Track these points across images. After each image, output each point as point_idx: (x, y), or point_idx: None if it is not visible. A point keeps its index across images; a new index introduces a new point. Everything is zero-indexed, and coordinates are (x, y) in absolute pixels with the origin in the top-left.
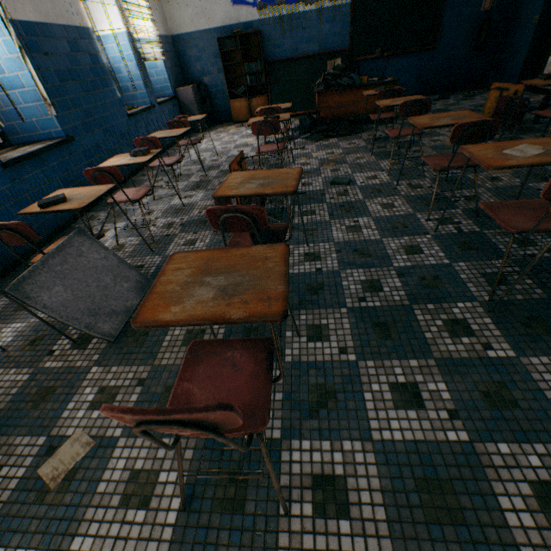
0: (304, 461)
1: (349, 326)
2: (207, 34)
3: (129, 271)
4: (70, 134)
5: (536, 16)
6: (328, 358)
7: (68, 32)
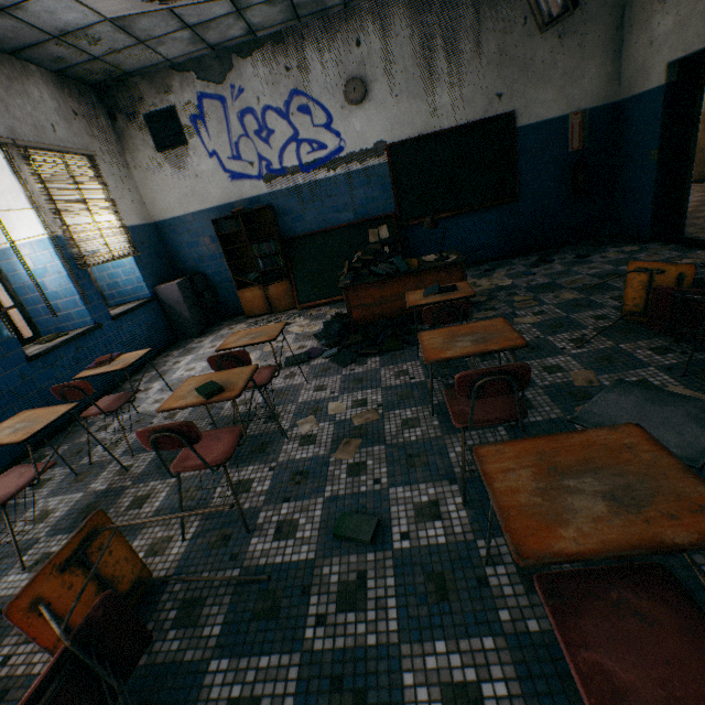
0: None
1: None
2: (201, 215)
3: None
4: None
5: (654, 151)
6: None
7: None
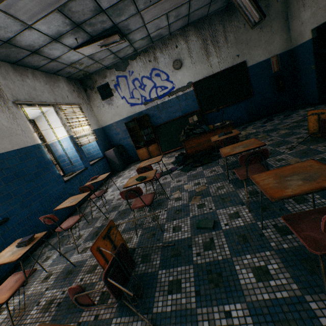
0: None
1: None
2: (119, 122)
3: None
4: (6, 216)
5: (312, 66)
6: None
7: (20, 151)
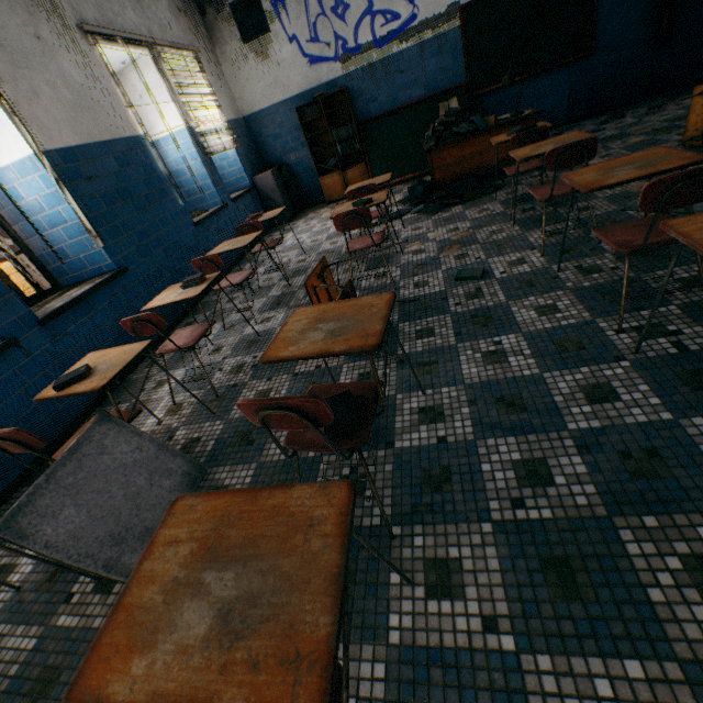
0: None
1: (499, 565)
2: (283, 106)
3: (172, 460)
4: (122, 265)
5: None
6: (463, 641)
7: (115, 147)
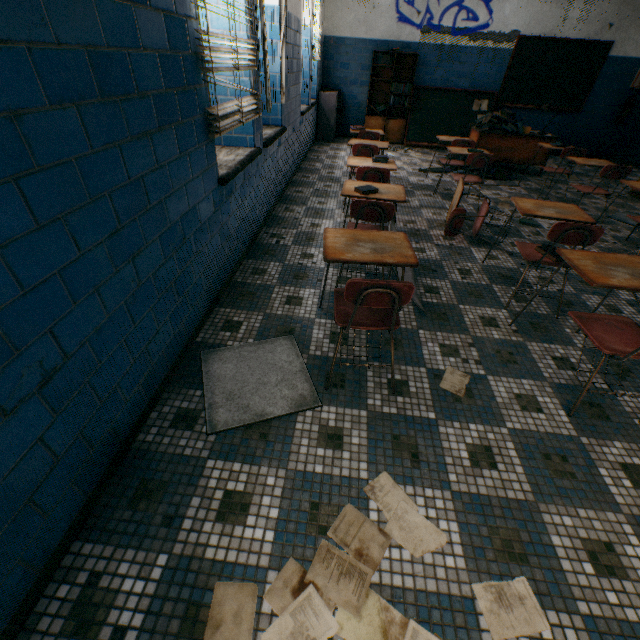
0: (633, 402)
1: None
2: (361, 43)
3: None
4: (283, 124)
5: None
6: None
7: (295, 24)
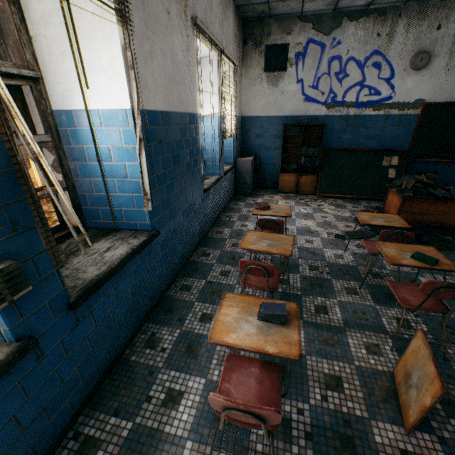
0: None
1: None
2: (273, 119)
3: None
4: (155, 227)
5: None
6: None
7: (182, 118)
